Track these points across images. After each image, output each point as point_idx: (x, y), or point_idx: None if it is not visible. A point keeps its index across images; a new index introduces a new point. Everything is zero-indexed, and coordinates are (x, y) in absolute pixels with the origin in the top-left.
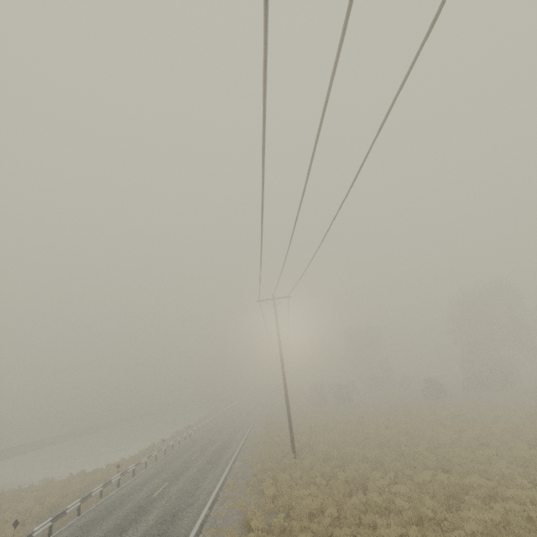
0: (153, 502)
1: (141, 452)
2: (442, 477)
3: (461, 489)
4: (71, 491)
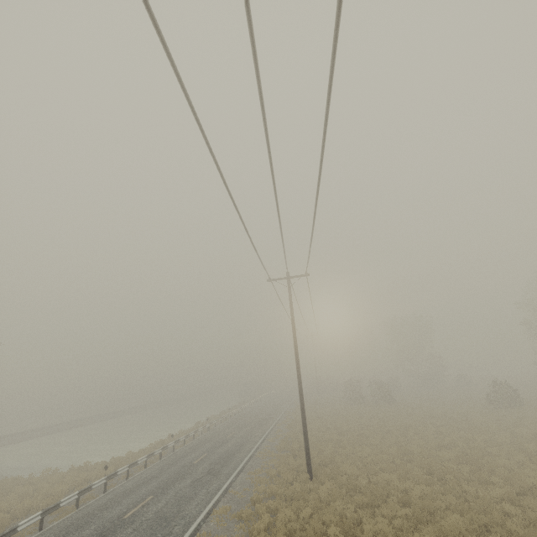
0: (119, 528)
1: (151, 446)
2: None
3: None
4: (57, 491)
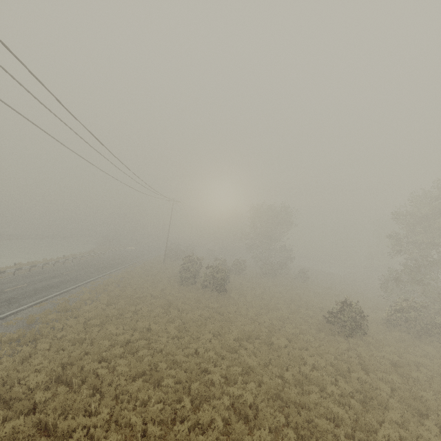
0: None
1: None
2: None
3: None
4: None
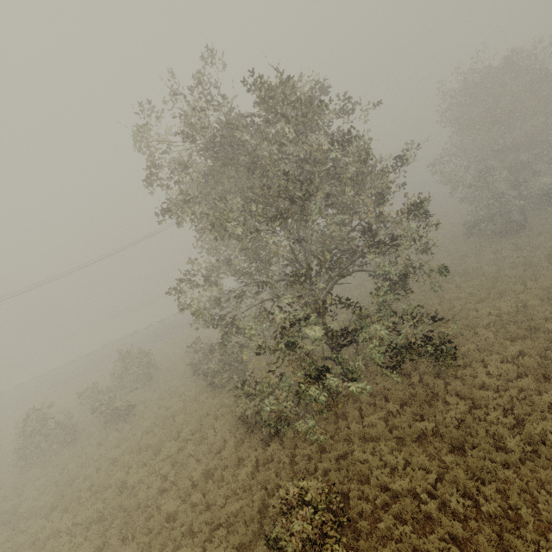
0: None
1: None
2: None
3: None
4: None
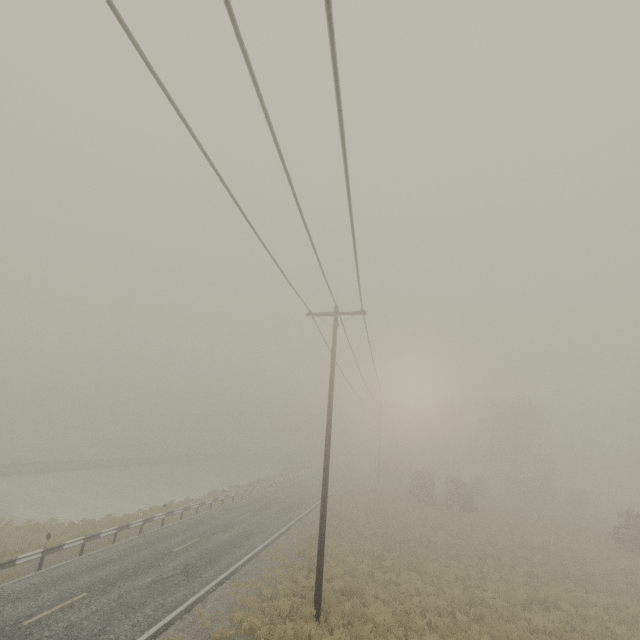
0: None
1: (140, 512)
2: None
3: None
4: None
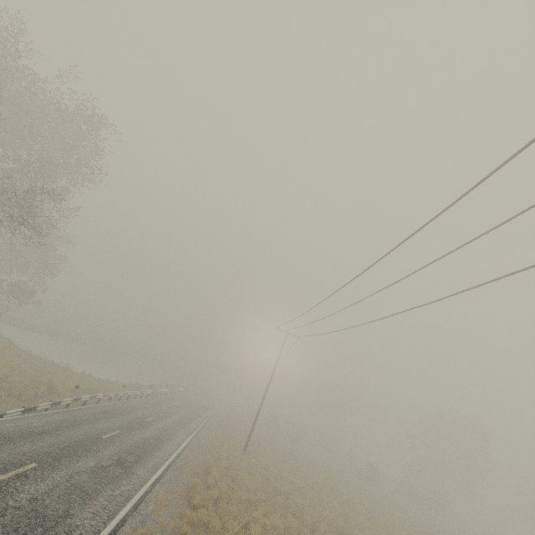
0: (147, 424)
1: (130, 384)
2: (340, 522)
3: (348, 534)
4: (88, 384)
